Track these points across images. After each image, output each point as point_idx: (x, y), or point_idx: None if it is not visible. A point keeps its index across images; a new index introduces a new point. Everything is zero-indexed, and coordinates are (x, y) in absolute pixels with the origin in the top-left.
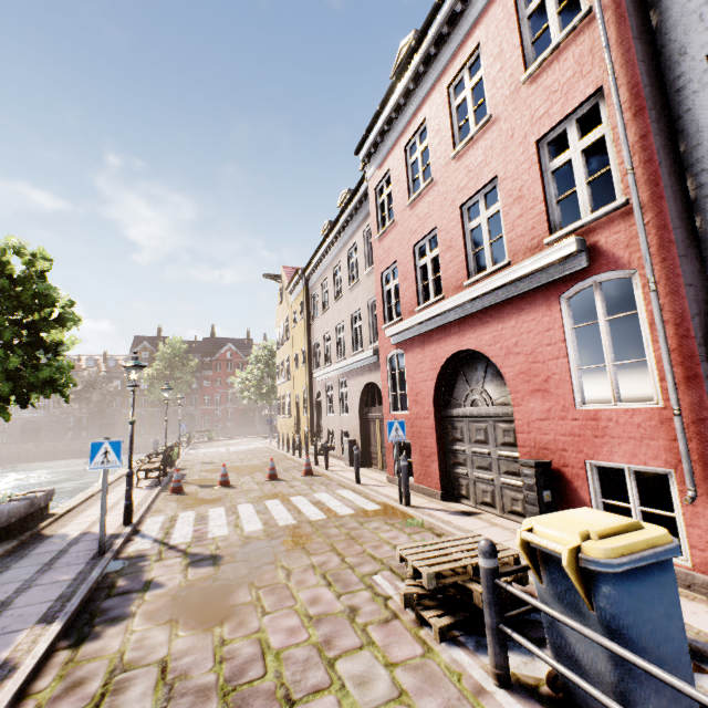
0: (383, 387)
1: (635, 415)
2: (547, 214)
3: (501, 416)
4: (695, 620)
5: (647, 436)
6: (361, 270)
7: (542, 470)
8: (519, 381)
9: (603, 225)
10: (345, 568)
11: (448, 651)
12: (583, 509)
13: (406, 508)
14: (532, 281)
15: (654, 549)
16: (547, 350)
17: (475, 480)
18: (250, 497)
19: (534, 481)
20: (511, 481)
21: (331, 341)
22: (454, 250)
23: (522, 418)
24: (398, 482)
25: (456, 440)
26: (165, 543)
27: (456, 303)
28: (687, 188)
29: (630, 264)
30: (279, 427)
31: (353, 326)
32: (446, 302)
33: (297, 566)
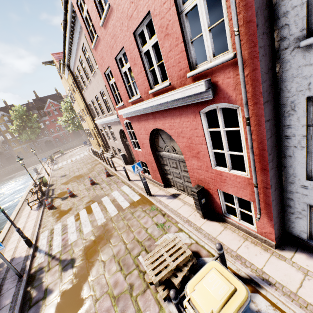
0: (127, 137)
1: (238, 178)
2: (186, 52)
3: (181, 160)
4: (256, 260)
5: (242, 187)
6: (94, 64)
7: (200, 192)
8: (186, 150)
9: (220, 70)
10: (127, 253)
11: (168, 306)
12: (212, 272)
13: (150, 198)
14: (184, 100)
15: (239, 311)
16: (196, 139)
17: (175, 181)
18: (84, 203)
19: (197, 198)
20: (189, 185)
21: (96, 105)
22: (138, 67)
23: (190, 166)
24: (144, 188)
25: (165, 165)
26: (50, 255)
27: (147, 106)
28: (274, 39)
29: (236, 102)
30: (91, 142)
31: (103, 98)
32: (142, 104)
33: (107, 258)
